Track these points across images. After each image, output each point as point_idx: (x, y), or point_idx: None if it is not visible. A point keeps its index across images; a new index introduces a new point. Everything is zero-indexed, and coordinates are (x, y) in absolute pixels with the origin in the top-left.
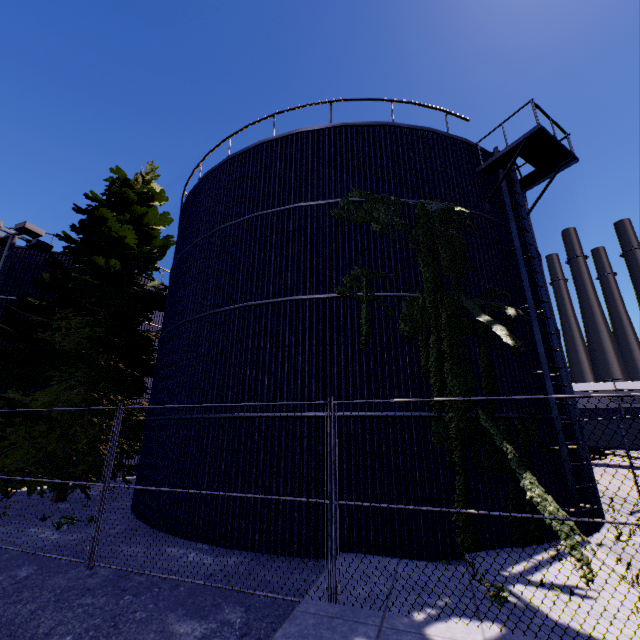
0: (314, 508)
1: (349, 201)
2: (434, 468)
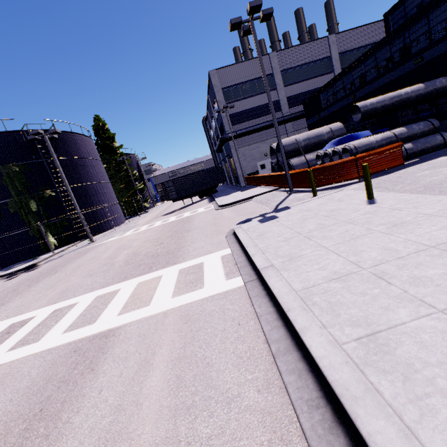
0: (5, 258)
1: None
2: (33, 240)
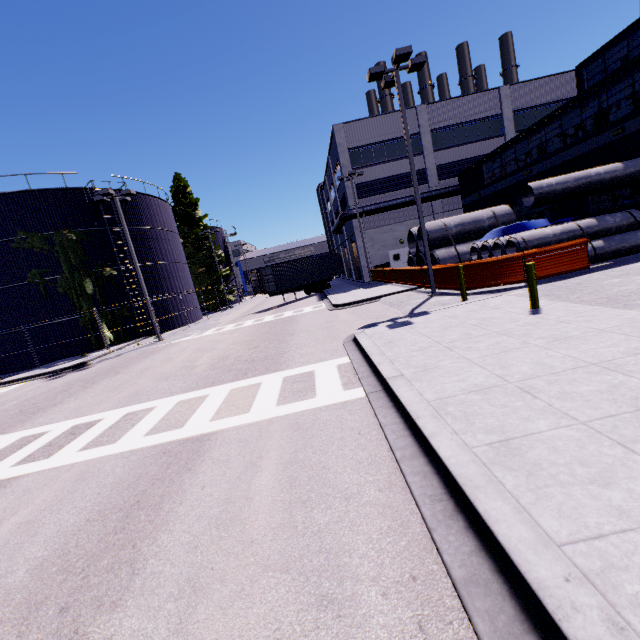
0: (45, 352)
1: (19, 239)
2: (83, 332)
